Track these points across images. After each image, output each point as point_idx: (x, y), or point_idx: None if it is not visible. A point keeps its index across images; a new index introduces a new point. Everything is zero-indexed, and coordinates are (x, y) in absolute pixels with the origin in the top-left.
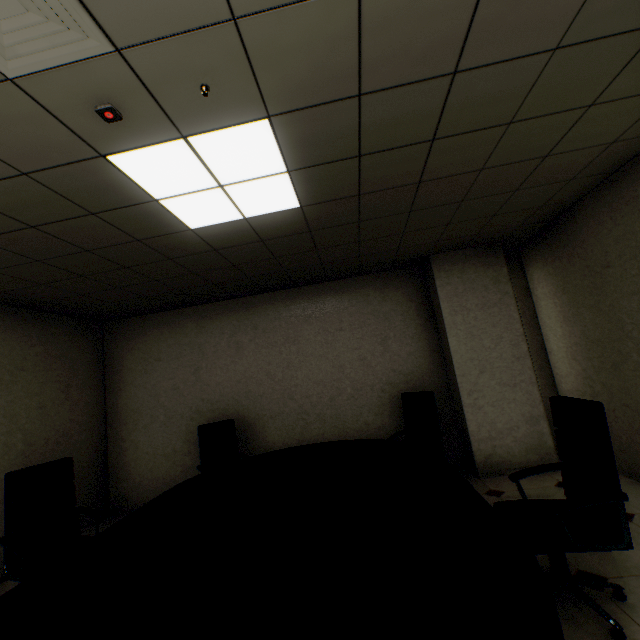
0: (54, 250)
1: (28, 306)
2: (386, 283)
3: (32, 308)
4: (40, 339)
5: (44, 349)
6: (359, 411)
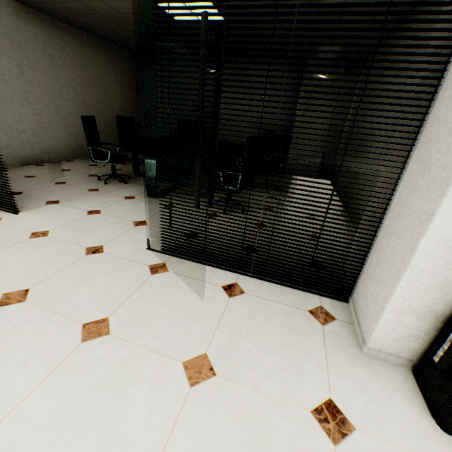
0: (126, 22)
1: (106, 39)
2: (282, 67)
3: (107, 40)
4: (111, 59)
5: (113, 65)
6: (247, 135)
